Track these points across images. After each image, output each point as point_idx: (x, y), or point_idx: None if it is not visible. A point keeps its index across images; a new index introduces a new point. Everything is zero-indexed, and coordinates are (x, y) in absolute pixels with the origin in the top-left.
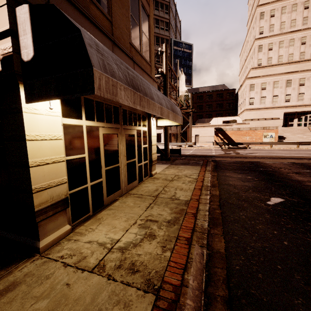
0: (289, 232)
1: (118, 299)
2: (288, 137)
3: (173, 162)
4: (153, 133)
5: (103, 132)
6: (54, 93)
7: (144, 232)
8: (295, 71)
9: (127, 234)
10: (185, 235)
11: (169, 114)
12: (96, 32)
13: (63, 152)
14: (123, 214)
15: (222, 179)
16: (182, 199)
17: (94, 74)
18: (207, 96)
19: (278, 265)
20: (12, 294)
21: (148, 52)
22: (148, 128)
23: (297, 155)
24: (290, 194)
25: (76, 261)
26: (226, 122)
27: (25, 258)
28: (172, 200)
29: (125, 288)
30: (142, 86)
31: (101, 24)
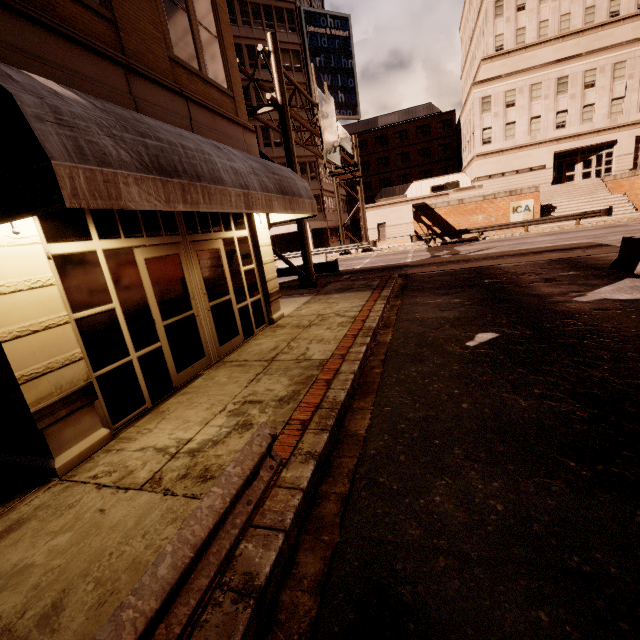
0: (479, 388)
1: (175, 517)
2: (562, 206)
3: (322, 289)
4: (262, 240)
5: (145, 257)
6: (2, 211)
7: (234, 422)
8: (575, 55)
9: (205, 430)
10: (301, 417)
11: (273, 203)
12: (81, 55)
13: (62, 307)
14: (205, 399)
15: (405, 311)
16: (317, 358)
17: (57, 172)
18: (396, 135)
19: (436, 439)
20: (17, 535)
21: (223, 68)
22: (250, 230)
23: (568, 243)
24: (515, 322)
25: (117, 479)
26: (439, 188)
27: (35, 487)
28: (297, 363)
29: (187, 502)
30: (186, 163)
31: (90, 32)
